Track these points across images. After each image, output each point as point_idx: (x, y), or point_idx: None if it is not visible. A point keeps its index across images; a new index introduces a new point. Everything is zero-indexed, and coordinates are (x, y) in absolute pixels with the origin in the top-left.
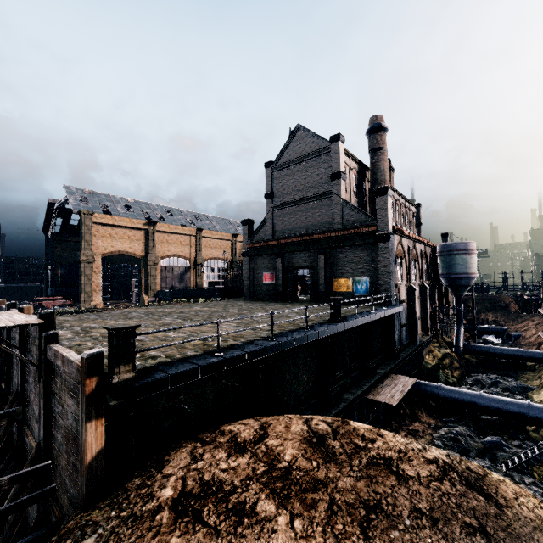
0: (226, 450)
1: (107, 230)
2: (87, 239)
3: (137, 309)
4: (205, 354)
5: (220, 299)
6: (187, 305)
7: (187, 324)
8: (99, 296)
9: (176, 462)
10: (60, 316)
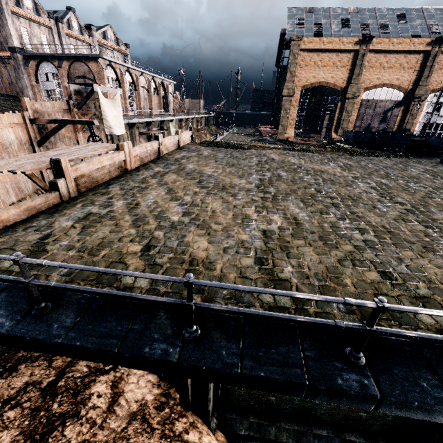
0: (22, 432)
1: (312, 57)
2: (291, 70)
3: (274, 152)
4: (46, 291)
5: (396, 156)
6: (333, 156)
7: (237, 196)
8: (292, 130)
9: (3, 385)
10: (213, 148)
